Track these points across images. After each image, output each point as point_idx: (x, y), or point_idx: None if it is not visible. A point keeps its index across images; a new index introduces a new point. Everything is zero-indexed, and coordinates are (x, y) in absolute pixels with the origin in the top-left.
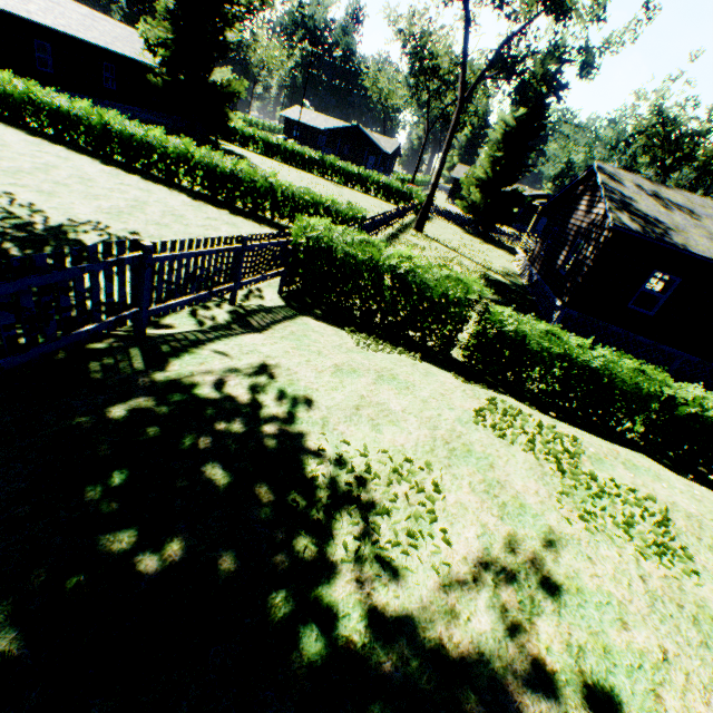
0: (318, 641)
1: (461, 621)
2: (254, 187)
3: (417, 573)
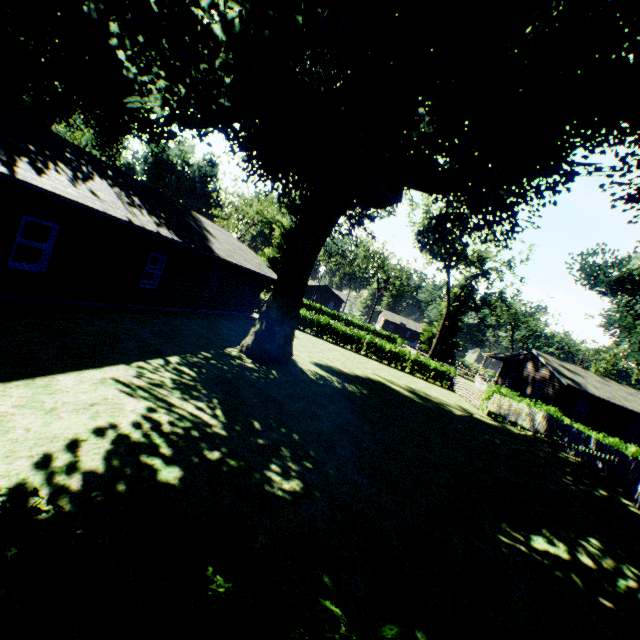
0: None
1: None
2: (405, 358)
3: None
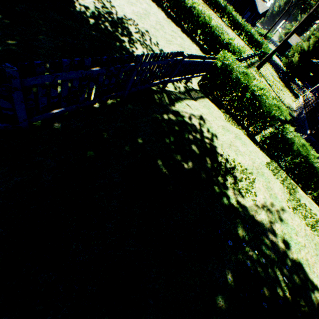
0: (226, 200)
1: (258, 213)
2: (197, 20)
3: (247, 198)
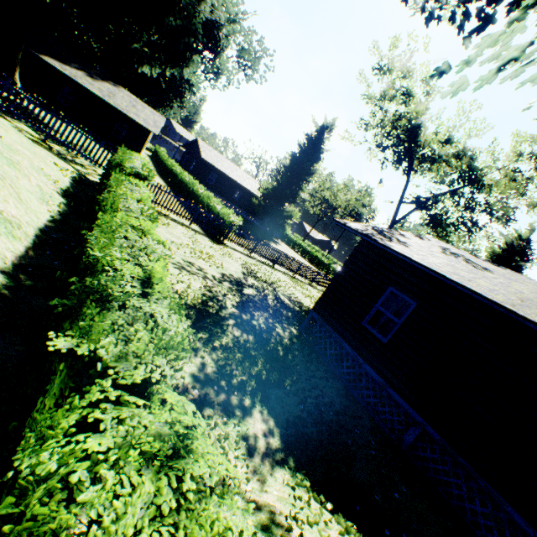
0: None
1: None
2: (202, 200)
3: None
